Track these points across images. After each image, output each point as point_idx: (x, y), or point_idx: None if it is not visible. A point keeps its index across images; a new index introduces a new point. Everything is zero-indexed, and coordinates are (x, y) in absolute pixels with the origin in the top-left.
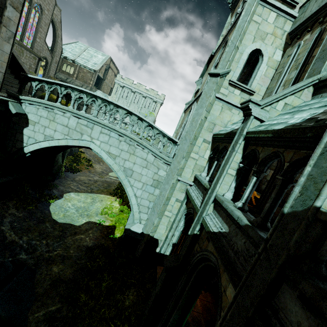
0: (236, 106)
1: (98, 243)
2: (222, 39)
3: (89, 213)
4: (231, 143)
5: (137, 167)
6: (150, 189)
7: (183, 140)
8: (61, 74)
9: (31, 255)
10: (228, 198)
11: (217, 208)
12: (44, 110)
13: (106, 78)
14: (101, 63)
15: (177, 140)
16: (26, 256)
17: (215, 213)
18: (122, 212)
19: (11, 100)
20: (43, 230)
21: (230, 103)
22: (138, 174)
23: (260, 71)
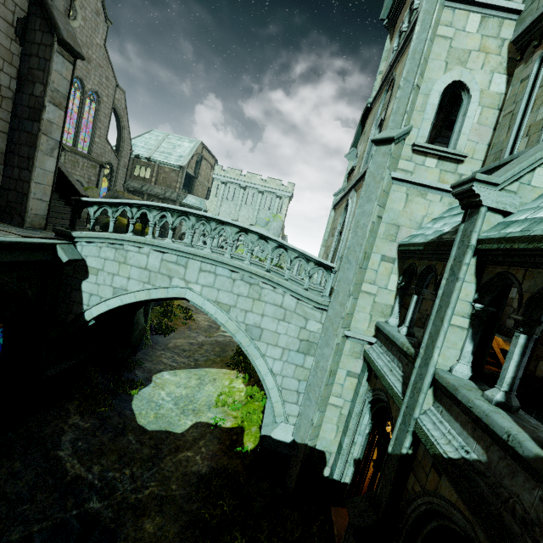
0: (433, 188)
1: (217, 466)
2: (382, 78)
3: (196, 406)
4: (442, 261)
5: (269, 321)
6: (297, 357)
7: (343, 264)
8: (133, 181)
9: (108, 501)
10: (463, 376)
11: (443, 399)
12: (109, 248)
13: (198, 174)
14: (189, 154)
15: (332, 265)
16: (99, 503)
17: (442, 411)
18: (251, 398)
19: (60, 242)
20: (124, 448)
21: (422, 185)
22: (272, 334)
23: (468, 118)
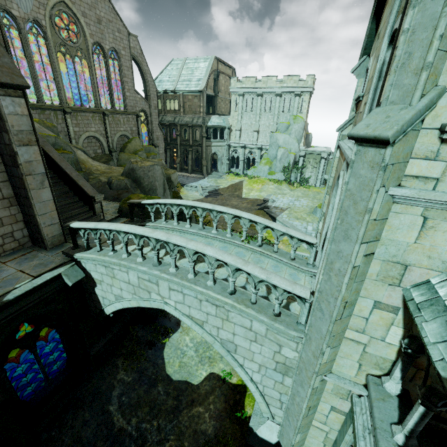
0: None
1: (220, 429)
2: None
3: (211, 353)
4: None
5: (241, 339)
6: (275, 375)
7: (315, 309)
8: (167, 116)
9: None
10: None
11: None
12: (100, 265)
13: (218, 91)
14: (205, 75)
15: (304, 296)
16: None
17: None
18: None
19: (64, 269)
20: (154, 400)
21: None
22: (246, 351)
23: None
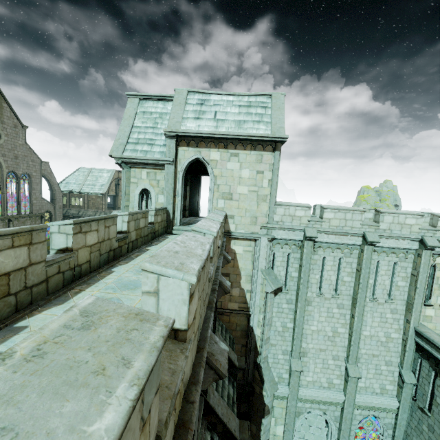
0: None
1: None
2: None
3: None
4: None
5: None
6: None
7: None
8: (72, 209)
9: None
10: None
11: None
12: None
13: (119, 191)
14: (108, 182)
15: None
16: None
17: None
18: None
19: None
20: None
21: None
22: None
23: None
